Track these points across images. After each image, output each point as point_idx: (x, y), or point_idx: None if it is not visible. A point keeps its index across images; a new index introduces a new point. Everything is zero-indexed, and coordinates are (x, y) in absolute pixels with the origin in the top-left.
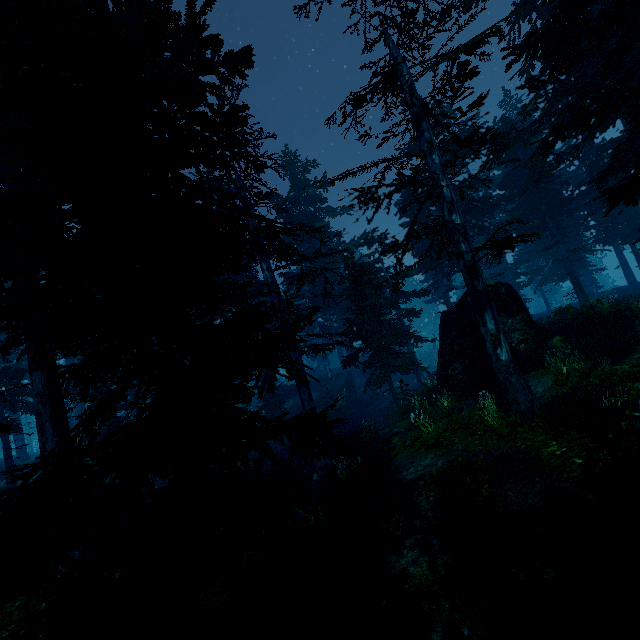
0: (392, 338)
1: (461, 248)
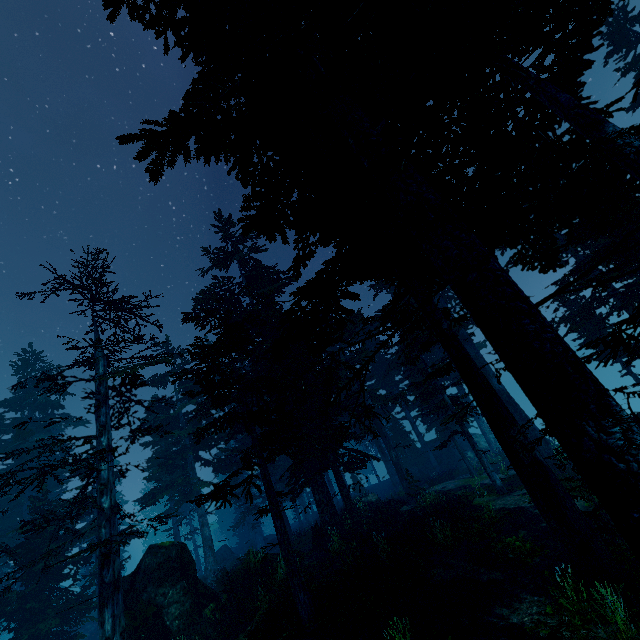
0: (56, 620)
1: (101, 533)
